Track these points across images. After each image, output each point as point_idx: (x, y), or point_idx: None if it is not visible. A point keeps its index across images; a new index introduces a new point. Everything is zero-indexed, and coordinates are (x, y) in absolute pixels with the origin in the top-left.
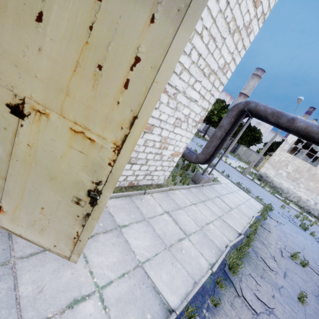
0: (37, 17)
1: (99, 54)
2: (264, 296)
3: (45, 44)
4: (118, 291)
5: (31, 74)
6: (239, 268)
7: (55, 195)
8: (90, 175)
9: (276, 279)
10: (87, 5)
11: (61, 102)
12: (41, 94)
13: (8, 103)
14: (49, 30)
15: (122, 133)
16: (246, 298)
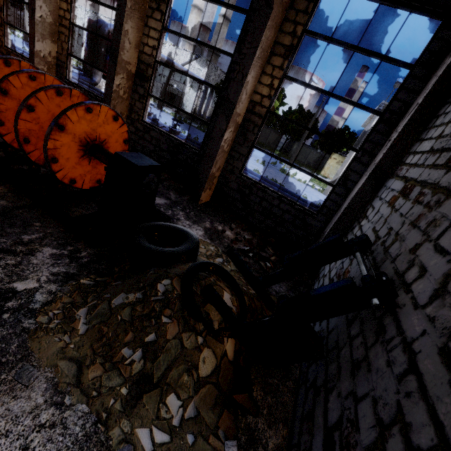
0: None
1: None
2: None
3: None
4: None
5: None
6: None
7: None
8: None
9: None
10: None
11: None
12: None
13: None
14: None
15: None
16: None
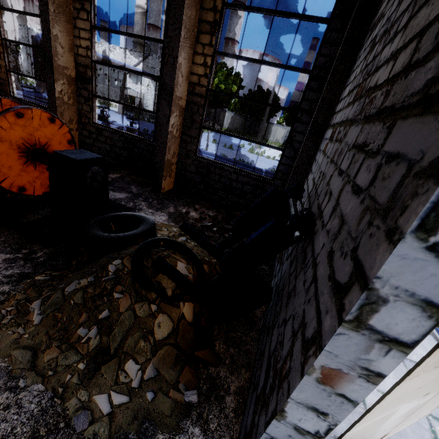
0: None
1: None
2: None
3: None
4: None
5: None
6: None
7: None
8: None
9: None
10: None
11: None
12: None
13: None
14: None
15: None
16: None
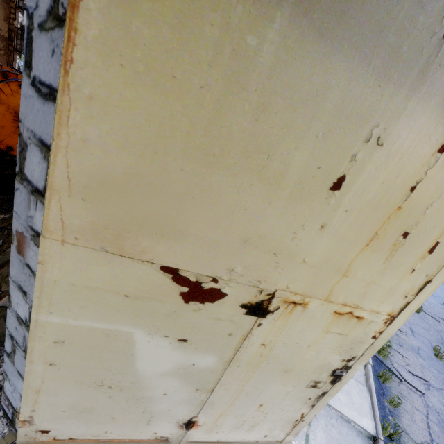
0: (334, 183)
1: (411, 219)
2: (416, 369)
3: (334, 218)
4: (320, 443)
5: (297, 259)
6: (388, 348)
7: (285, 387)
8: (342, 354)
9: (410, 341)
10: (419, 160)
11: (332, 286)
12: (304, 281)
13: (245, 303)
14: (346, 199)
15: (403, 302)
16: (409, 382)
